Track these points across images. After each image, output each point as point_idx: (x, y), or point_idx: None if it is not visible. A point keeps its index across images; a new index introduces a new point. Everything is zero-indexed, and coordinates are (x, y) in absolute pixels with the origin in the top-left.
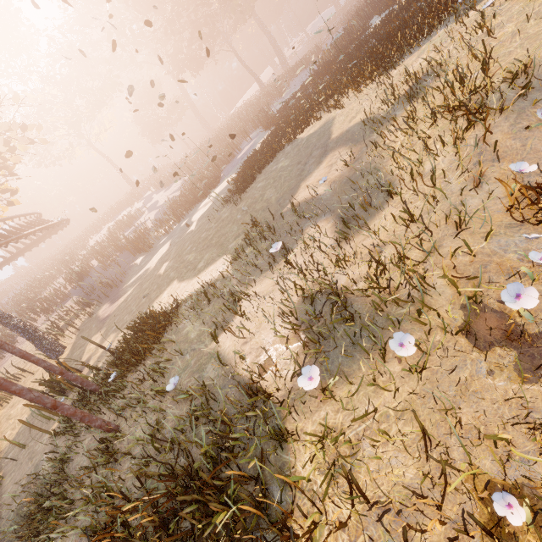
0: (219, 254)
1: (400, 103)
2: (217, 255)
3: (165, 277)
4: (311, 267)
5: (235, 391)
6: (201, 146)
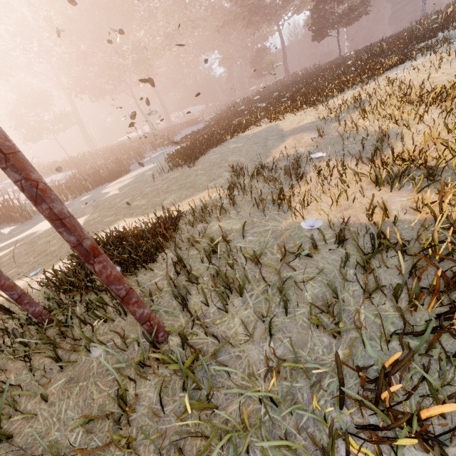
0: (197, 190)
1: (346, 112)
2: (193, 191)
3: (94, 223)
4: (349, 174)
5: (390, 231)
6: (91, 152)
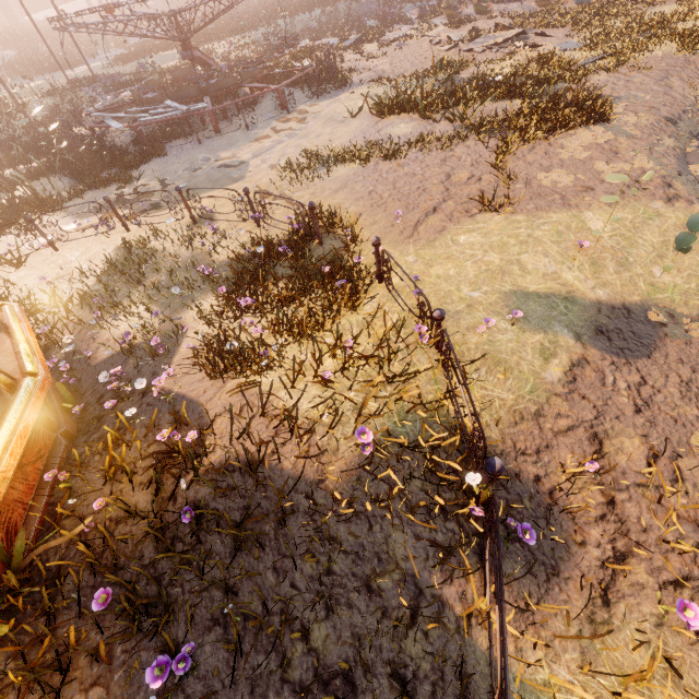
0: None
1: None
2: None
3: None
4: None
5: None
6: (27, 33)
